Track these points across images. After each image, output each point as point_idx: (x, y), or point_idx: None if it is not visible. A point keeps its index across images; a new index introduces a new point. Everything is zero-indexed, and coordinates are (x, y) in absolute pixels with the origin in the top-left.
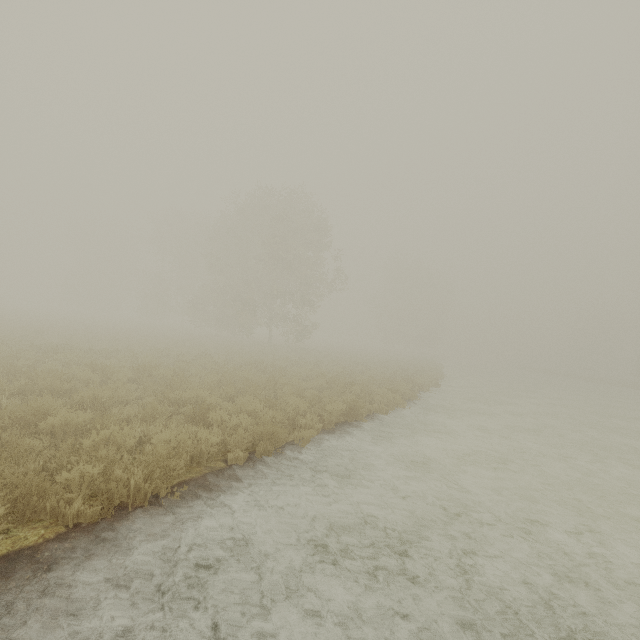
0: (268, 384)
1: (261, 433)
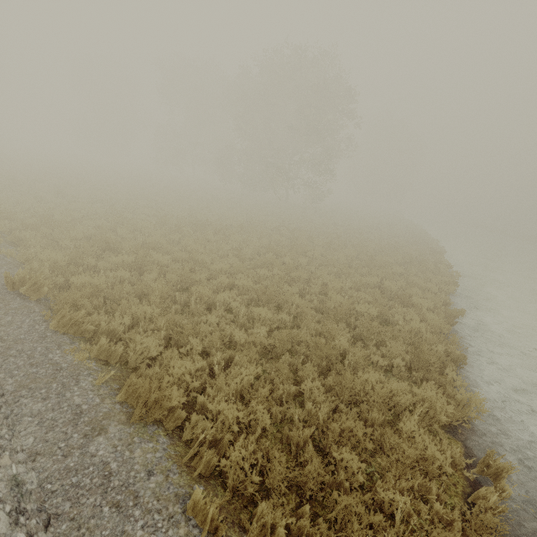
0: (379, 263)
1: (449, 314)
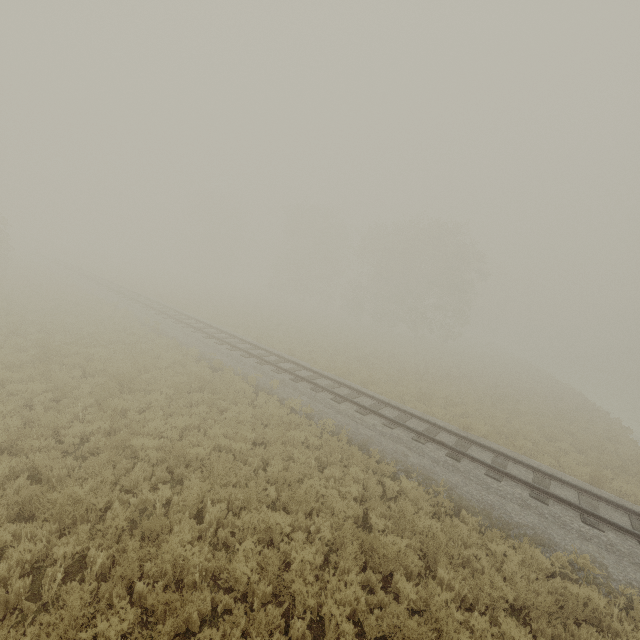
0: (567, 410)
1: None
